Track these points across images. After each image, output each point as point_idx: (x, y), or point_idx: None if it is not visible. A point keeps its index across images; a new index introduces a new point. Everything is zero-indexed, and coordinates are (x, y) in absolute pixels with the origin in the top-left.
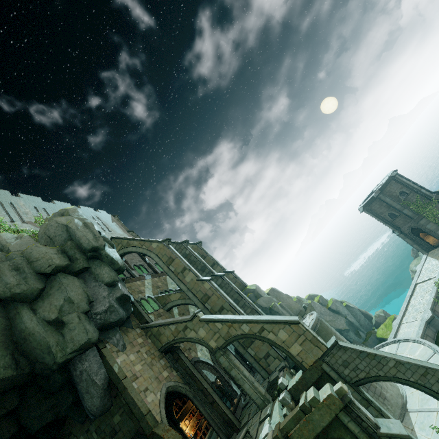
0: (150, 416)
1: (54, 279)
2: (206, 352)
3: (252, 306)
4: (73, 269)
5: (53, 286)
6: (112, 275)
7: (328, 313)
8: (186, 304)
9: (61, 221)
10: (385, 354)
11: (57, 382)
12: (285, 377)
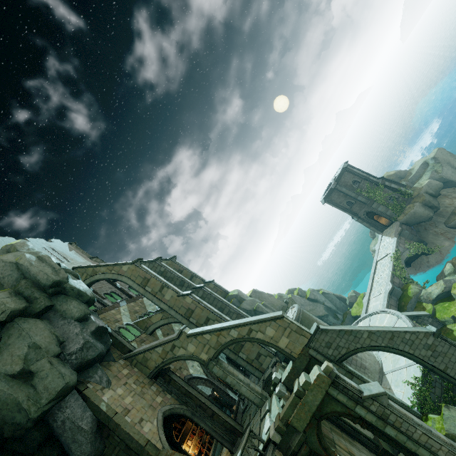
0: (150, 445)
1: (11, 326)
2: (198, 367)
3: (237, 312)
4: (33, 311)
5: (12, 334)
6: (82, 308)
7: (308, 303)
8: (170, 323)
9: (8, 259)
10: (360, 328)
11: (35, 440)
12: (277, 372)
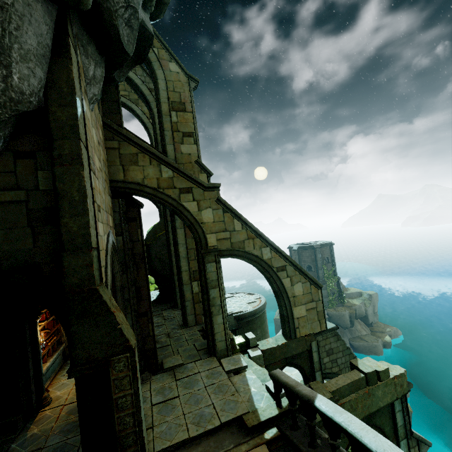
0: (95, 257)
1: None
2: None
3: None
4: None
5: None
6: None
7: None
8: None
9: None
10: None
11: None
12: (232, 335)
